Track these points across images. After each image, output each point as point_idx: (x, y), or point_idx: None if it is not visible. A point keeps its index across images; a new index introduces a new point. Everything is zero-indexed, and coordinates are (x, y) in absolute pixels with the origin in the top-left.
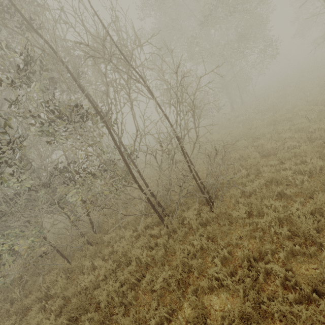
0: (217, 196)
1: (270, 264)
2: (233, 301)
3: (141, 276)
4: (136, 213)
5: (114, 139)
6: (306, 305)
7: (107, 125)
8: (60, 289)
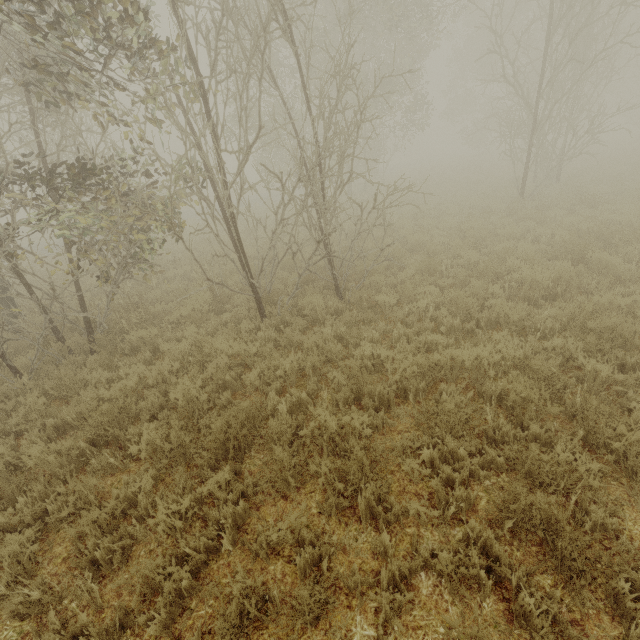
0: (346, 289)
1: (433, 336)
2: (388, 379)
3: (238, 376)
4: (198, 305)
5: (213, 127)
6: (478, 344)
7: (205, 95)
8: (34, 414)
